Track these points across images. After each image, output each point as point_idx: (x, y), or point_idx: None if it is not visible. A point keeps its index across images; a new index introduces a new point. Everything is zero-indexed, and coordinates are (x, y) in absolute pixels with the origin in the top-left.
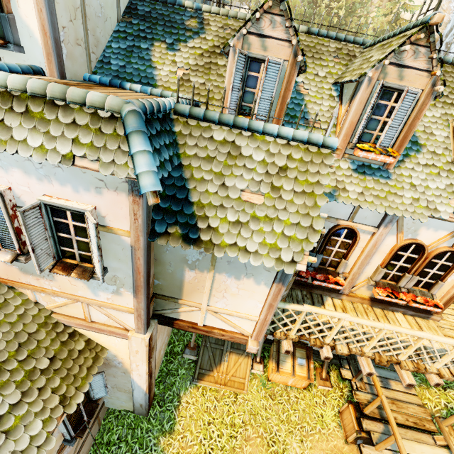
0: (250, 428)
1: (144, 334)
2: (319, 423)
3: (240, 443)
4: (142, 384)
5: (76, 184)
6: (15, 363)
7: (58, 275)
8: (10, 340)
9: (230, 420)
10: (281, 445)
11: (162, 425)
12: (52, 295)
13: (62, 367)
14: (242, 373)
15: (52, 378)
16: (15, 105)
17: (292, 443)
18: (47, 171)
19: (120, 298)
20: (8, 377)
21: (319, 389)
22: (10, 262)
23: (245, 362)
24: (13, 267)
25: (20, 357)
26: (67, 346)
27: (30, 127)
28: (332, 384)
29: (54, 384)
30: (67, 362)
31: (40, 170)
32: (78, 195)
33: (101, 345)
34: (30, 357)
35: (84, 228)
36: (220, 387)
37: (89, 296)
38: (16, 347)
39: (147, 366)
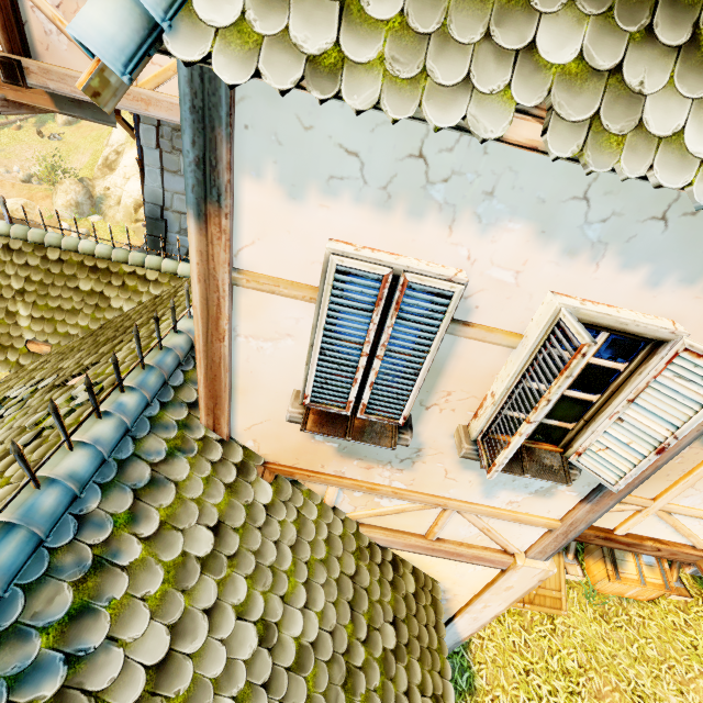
0: (595, 677)
1: (544, 560)
2: (694, 660)
3: (589, 702)
4: (465, 630)
5: (669, 266)
6: (361, 649)
7: (427, 461)
8: (336, 599)
9: (559, 663)
10: (653, 701)
11: (454, 682)
12: (387, 497)
13: (409, 636)
14: (555, 582)
15: (409, 664)
16: (660, 20)
17: (668, 696)
18: (611, 230)
19: (543, 501)
20: (364, 684)
21: (670, 599)
22: (392, 448)
23: (556, 562)
24: (324, 444)
25: (360, 632)
26: (398, 590)
27: (696, 94)
28: (688, 592)
29: (416, 675)
30: (411, 624)
31: (591, 228)
32: (647, 293)
33: (428, 576)
34: (371, 629)
35: (612, 371)
36: (523, 608)
37: (468, 497)
38: (348, 612)
39: (506, 607)
